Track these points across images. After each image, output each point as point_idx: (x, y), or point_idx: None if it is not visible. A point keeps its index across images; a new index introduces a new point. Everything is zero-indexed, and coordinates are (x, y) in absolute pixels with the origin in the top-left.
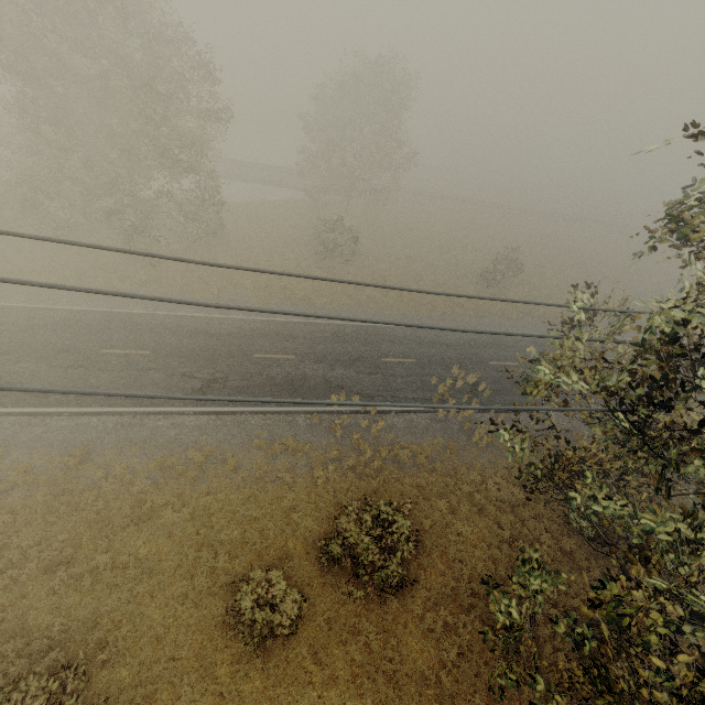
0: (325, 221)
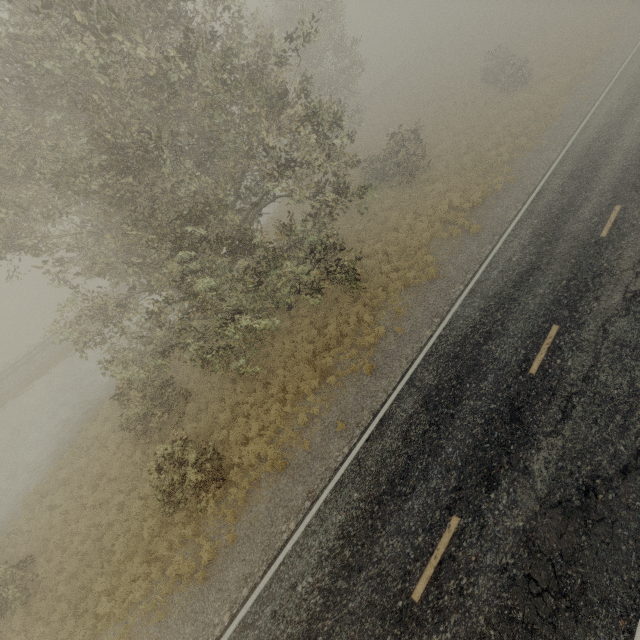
0: (384, 148)
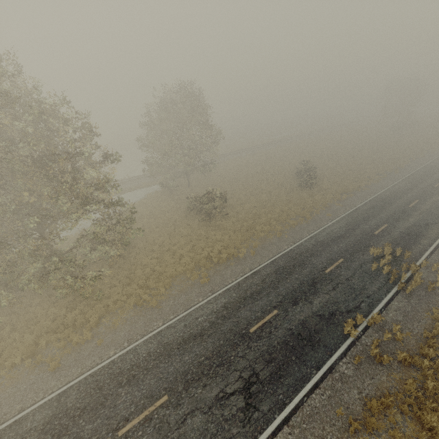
0: (199, 197)
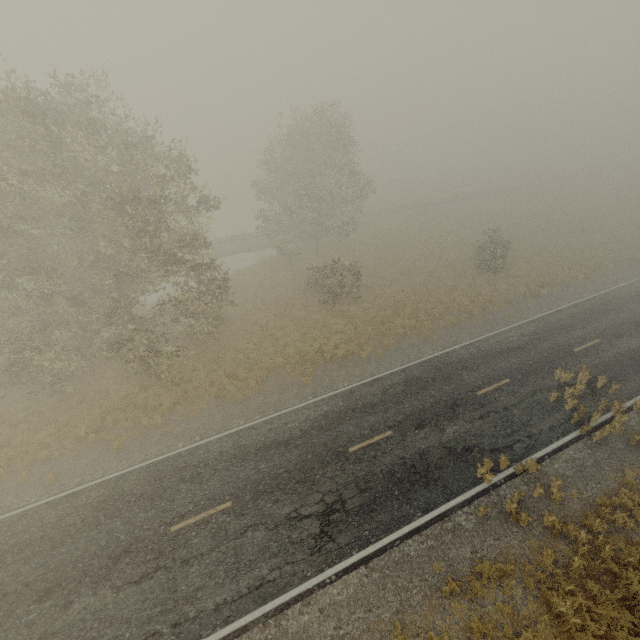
0: (322, 269)
